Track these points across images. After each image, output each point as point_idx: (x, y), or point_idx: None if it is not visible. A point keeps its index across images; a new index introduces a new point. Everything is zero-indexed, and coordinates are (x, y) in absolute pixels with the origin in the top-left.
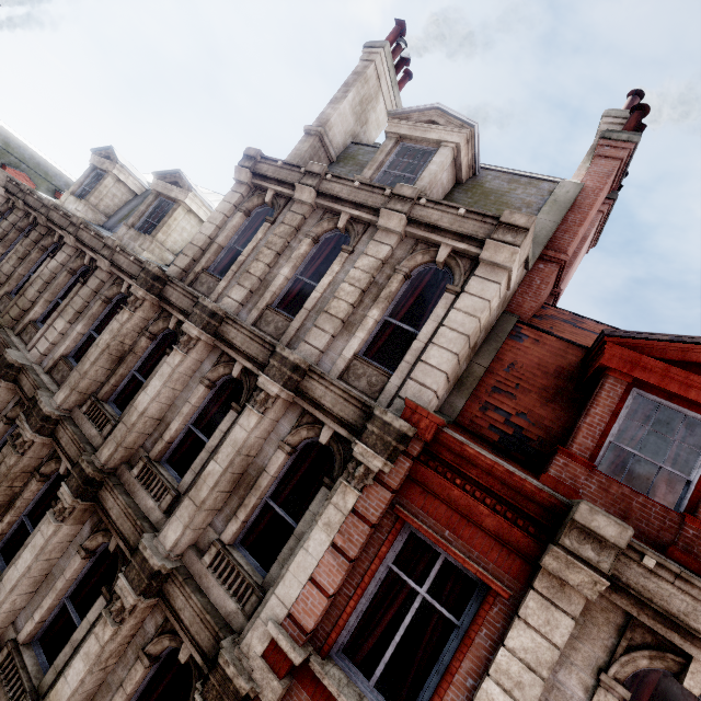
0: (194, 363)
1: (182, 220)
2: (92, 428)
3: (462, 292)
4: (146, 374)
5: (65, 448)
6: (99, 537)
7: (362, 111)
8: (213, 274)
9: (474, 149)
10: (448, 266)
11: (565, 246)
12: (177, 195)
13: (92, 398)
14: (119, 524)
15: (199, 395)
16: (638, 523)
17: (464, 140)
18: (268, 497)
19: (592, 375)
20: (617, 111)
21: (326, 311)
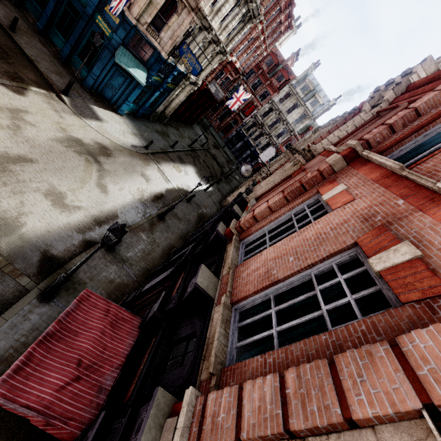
0: None
1: None
2: None
3: None
4: None
5: None
6: None
7: None
8: None
9: None
10: None
11: None
12: None
13: None
14: None
15: None
16: None
17: None
18: None
19: None
20: None
21: None
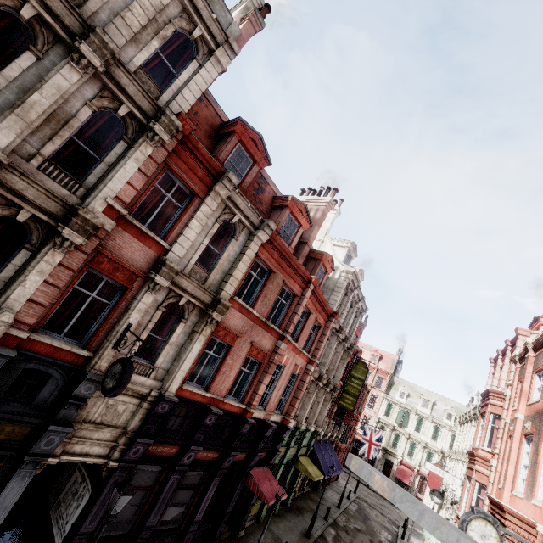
0: None
1: None
2: None
3: (204, 67)
4: None
5: None
6: None
7: None
8: None
9: None
10: (197, 43)
11: None
12: None
13: None
14: None
15: None
16: None
17: None
18: (73, 136)
19: (226, 132)
20: None
21: (122, 17)
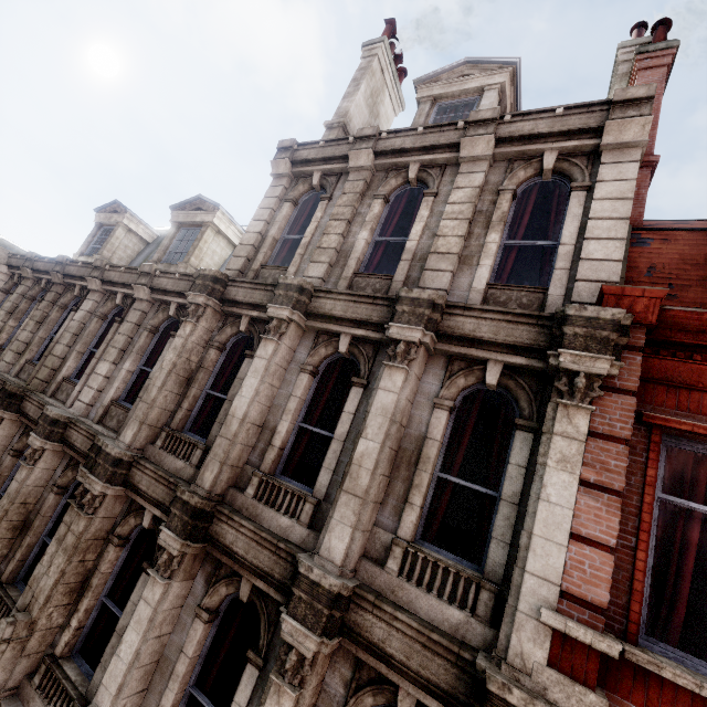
0: (287, 352)
1: (212, 243)
2: (176, 461)
3: (596, 183)
4: (221, 390)
5: (147, 492)
6: (220, 588)
7: (373, 103)
8: (275, 265)
9: (516, 90)
10: (559, 172)
11: (648, 150)
12: (203, 218)
13: (166, 428)
14: (252, 557)
15: (304, 385)
16: None
17: (508, 79)
18: (439, 472)
19: None
20: (631, 41)
21: (434, 252)
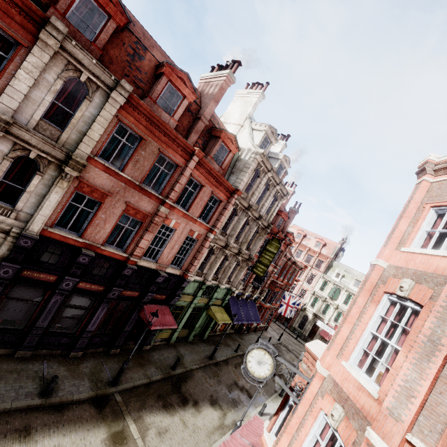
0: None
1: None
2: None
3: None
4: None
5: None
6: None
7: None
8: None
9: None
10: None
11: None
12: None
13: None
14: None
15: None
16: (78, 42)
17: None
18: None
19: None
20: None
21: None
